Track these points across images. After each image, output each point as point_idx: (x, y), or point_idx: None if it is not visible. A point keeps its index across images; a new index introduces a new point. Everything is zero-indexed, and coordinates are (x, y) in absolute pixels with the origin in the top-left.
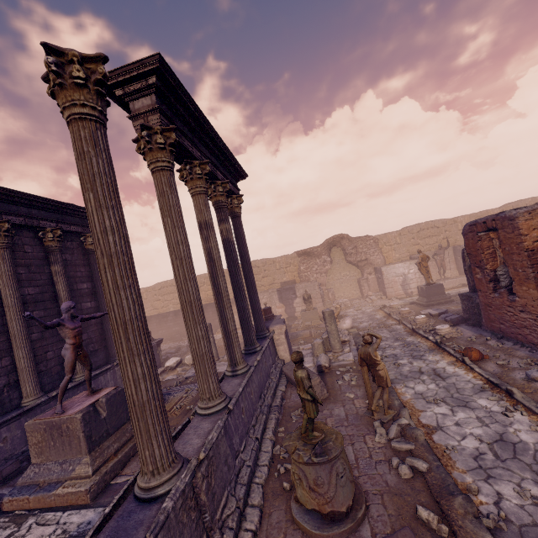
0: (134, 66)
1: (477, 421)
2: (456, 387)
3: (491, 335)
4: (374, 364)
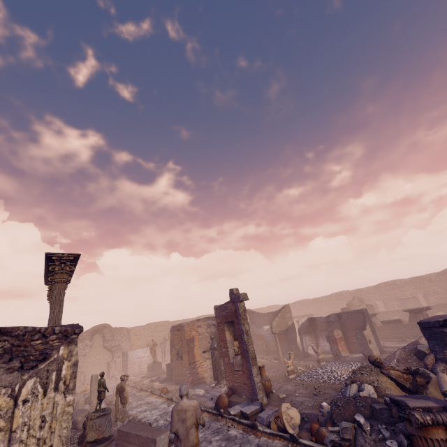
0: (69, 254)
1: (159, 411)
2: (155, 404)
3: (175, 384)
4: (123, 391)
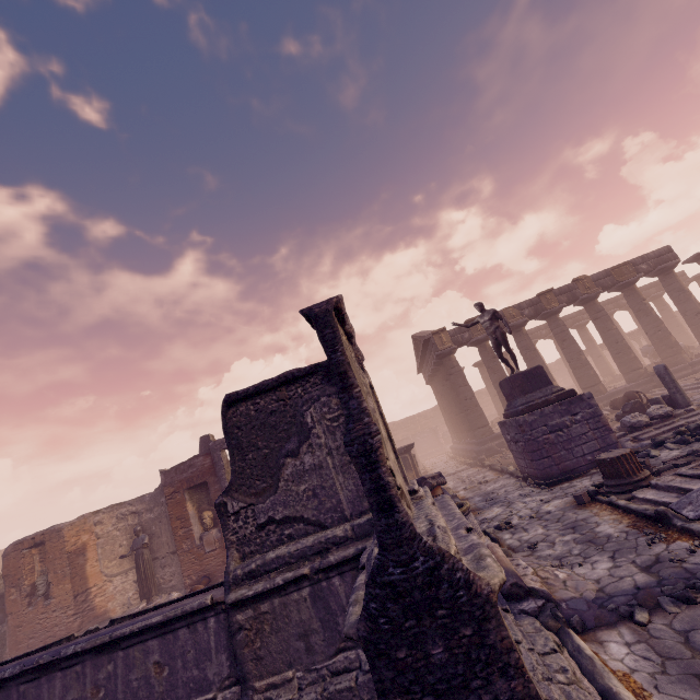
0: None
1: None
2: None
3: None
4: None
